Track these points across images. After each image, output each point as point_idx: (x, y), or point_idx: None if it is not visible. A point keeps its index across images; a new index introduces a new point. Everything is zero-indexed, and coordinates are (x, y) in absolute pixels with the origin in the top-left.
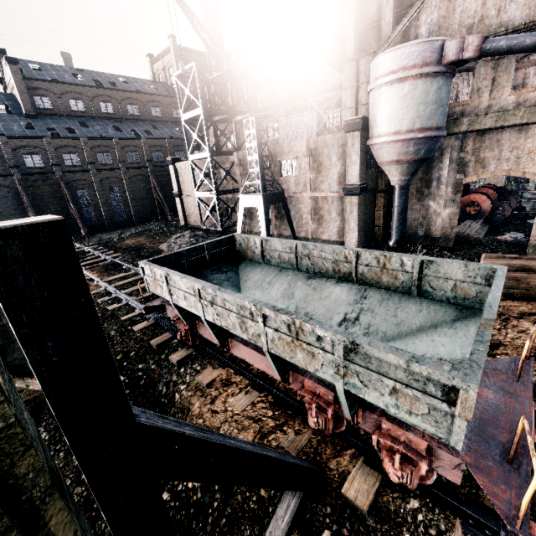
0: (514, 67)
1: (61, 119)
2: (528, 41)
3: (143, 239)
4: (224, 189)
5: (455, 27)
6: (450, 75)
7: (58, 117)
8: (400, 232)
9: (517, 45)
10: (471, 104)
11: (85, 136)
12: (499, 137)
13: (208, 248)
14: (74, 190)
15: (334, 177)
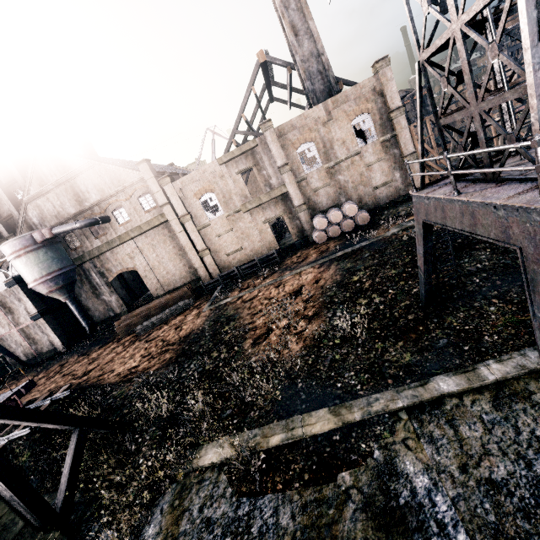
0: (88, 228)
1: None
2: (68, 228)
3: None
4: None
5: (49, 217)
6: (50, 244)
7: None
8: (87, 324)
9: (65, 230)
10: (84, 246)
11: None
12: (107, 257)
13: None
14: None
15: (24, 312)
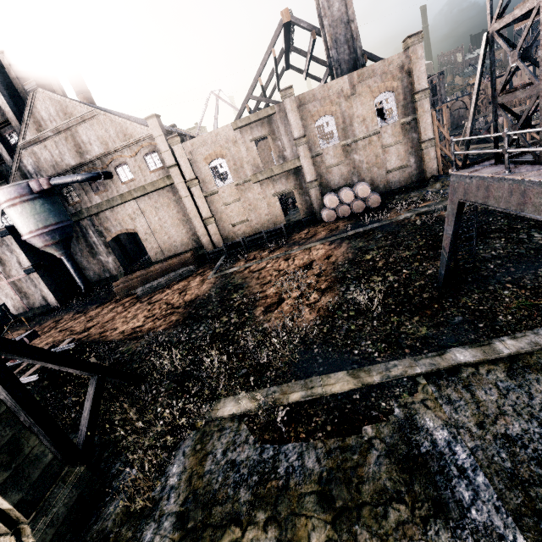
0: (88, 183)
1: None
2: (68, 180)
3: None
4: None
5: (46, 166)
6: (47, 196)
7: None
8: (82, 282)
9: (65, 182)
10: (82, 202)
11: None
12: (106, 216)
13: None
14: None
15: (16, 264)
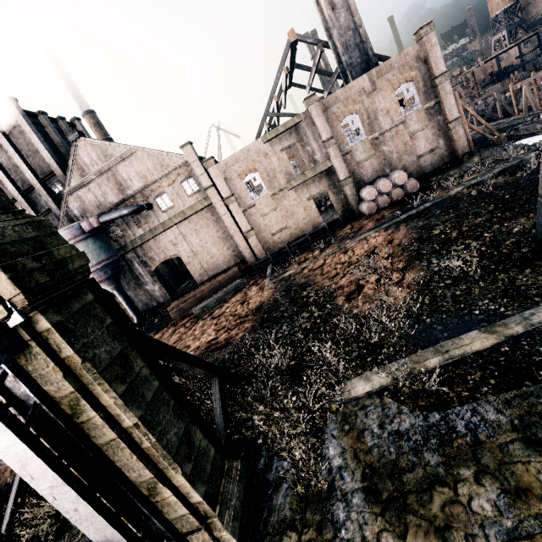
0: (130, 217)
1: None
2: (115, 215)
3: None
4: None
5: (91, 208)
6: (97, 234)
7: None
8: (135, 313)
9: (113, 217)
10: (126, 236)
11: None
12: (149, 246)
13: None
14: None
15: None
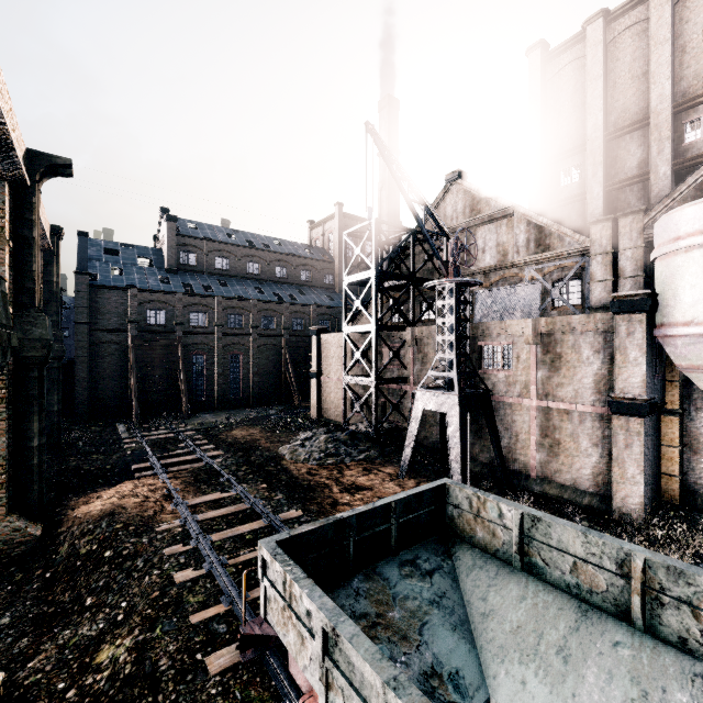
0: None
1: (201, 276)
2: None
3: (258, 431)
4: (385, 376)
5: None
6: None
7: (198, 274)
8: None
9: None
10: None
11: (221, 295)
12: None
13: (398, 510)
14: (190, 355)
15: (586, 380)
